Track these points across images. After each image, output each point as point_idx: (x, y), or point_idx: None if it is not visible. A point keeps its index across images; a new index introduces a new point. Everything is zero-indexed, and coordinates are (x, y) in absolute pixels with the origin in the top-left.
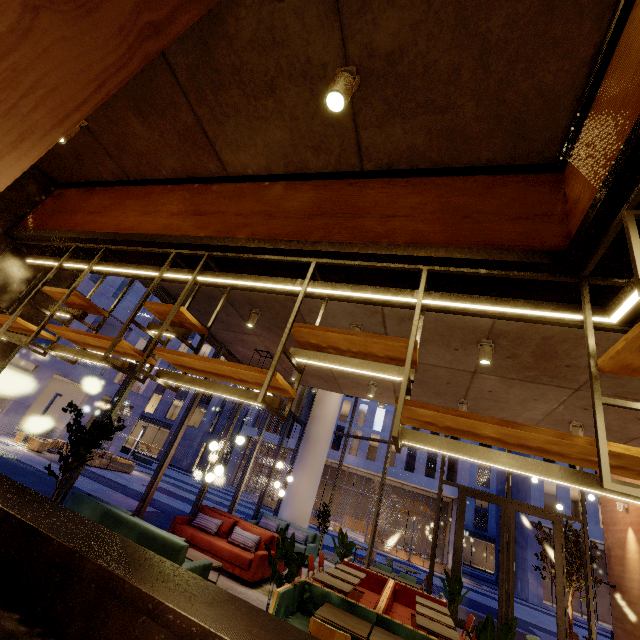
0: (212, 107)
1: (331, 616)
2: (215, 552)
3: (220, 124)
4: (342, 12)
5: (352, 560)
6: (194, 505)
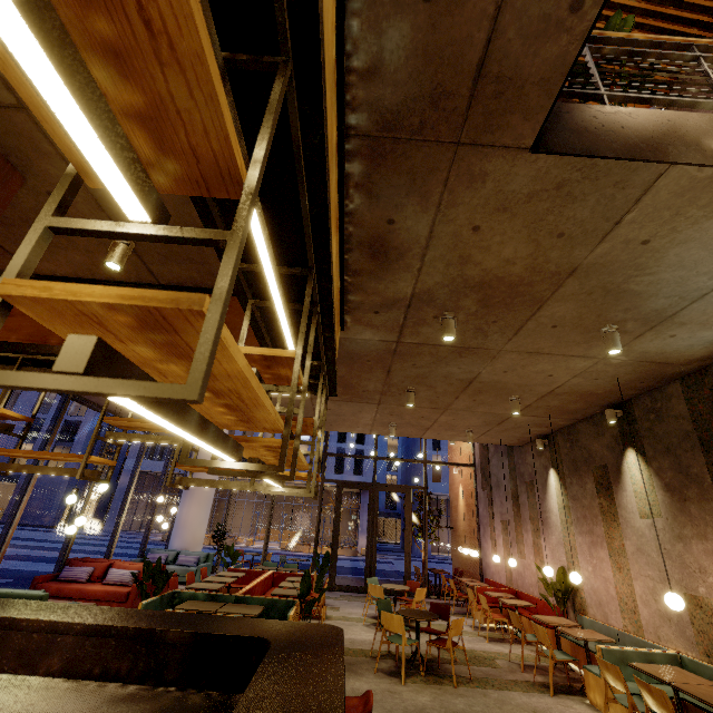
0: (5, 234)
1: (189, 607)
2: (88, 597)
3: (17, 244)
4: (107, 211)
5: (240, 566)
6: (59, 561)
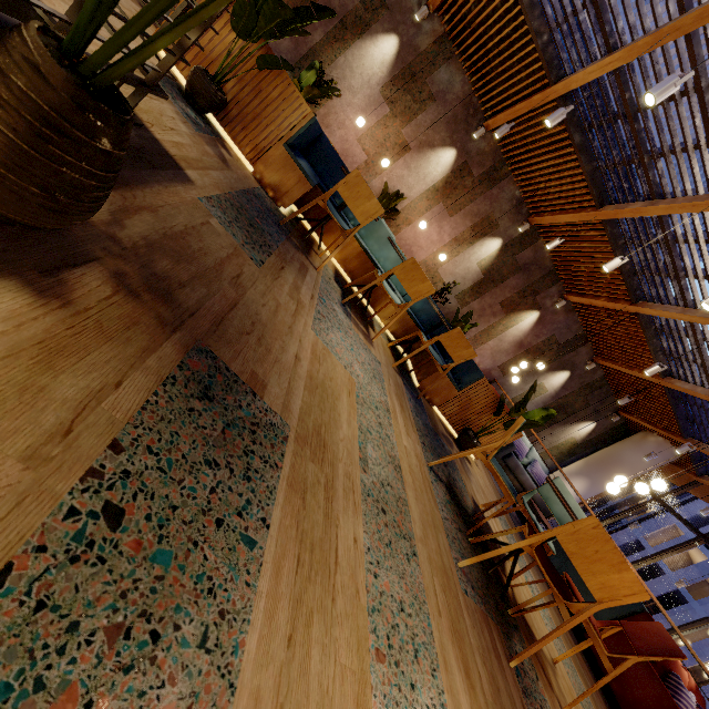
0: None
1: None
2: None
3: None
4: None
5: None
6: None
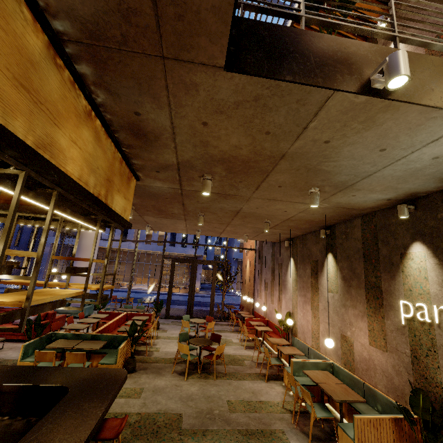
0: None
1: (56, 345)
2: (2, 333)
3: None
4: None
5: (108, 308)
6: None
